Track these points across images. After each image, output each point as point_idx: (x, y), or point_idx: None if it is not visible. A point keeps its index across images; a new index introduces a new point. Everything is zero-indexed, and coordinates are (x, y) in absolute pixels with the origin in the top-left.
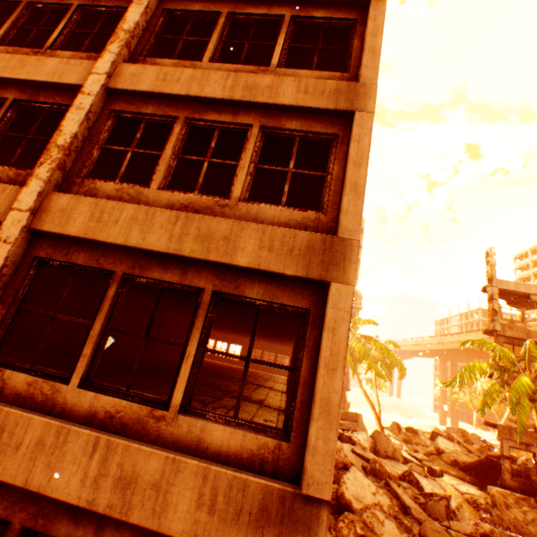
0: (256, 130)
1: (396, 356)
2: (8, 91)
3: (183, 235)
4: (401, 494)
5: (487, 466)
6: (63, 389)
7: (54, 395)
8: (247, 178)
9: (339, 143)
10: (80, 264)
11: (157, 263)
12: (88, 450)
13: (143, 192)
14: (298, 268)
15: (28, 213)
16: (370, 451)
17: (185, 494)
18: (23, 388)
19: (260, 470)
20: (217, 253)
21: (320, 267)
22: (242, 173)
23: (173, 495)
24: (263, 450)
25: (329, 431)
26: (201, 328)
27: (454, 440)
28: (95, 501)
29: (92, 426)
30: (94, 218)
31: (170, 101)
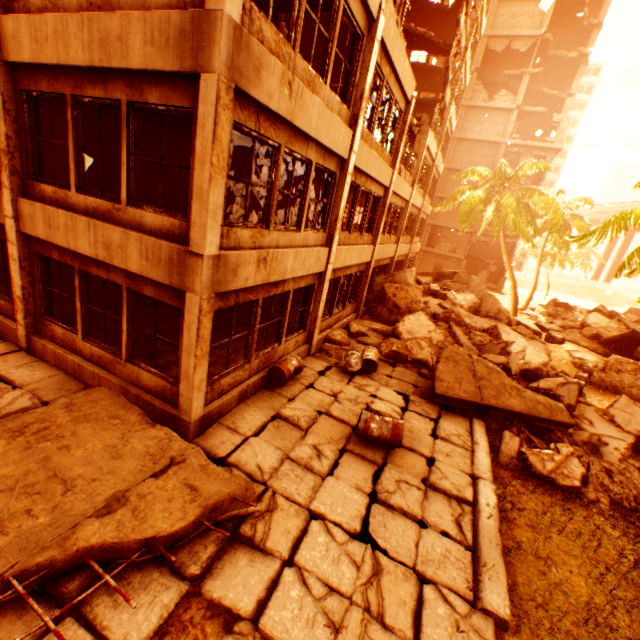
0: None
1: (584, 219)
2: None
3: (91, 43)
4: (459, 336)
5: (630, 342)
6: (70, 195)
7: (67, 199)
8: None
9: None
10: (46, 93)
11: (88, 81)
12: (88, 229)
13: None
14: (175, 63)
15: None
16: (468, 311)
17: (134, 252)
18: (53, 196)
19: (174, 241)
20: (117, 59)
21: (191, 57)
22: None
23: (129, 252)
24: (174, 229)
25: (202, 212)
26: (127, 140)
27: (615, 318)
28: (98, 255)
29: (90, 217)
30: (34, 40)
31: None
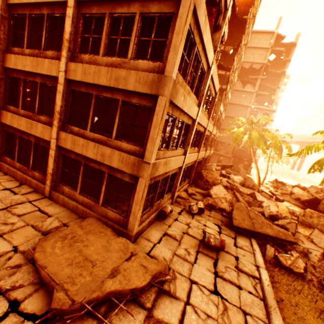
0: (137, 16)
1: (288, 143)
2: (44, 9)
3: (110, 78)
4: (238, 197)
5: (314, 202)
6: (86, 132)
7: (84, 134)
8: (134, 47)
9: (174, 19)
10: (83, 92)
11: (105, 90)
12: (94, 147)
13: (97, 59)
14: (148, 91)
15: (64, 73)
16: (239, 184)
17: (116, 159)
18: (77, 131)
19: (135, 155)
20: (122, 85)
21: (155, 90)
22: (131, 44)
23: (113, 159)
24: (136, 151)
25: (152, 146)
26: (119, 114)
27: (305, 190)
28: (97, 158)
29: (94, 142)
30: (83, 73)
31: (102, 3)
